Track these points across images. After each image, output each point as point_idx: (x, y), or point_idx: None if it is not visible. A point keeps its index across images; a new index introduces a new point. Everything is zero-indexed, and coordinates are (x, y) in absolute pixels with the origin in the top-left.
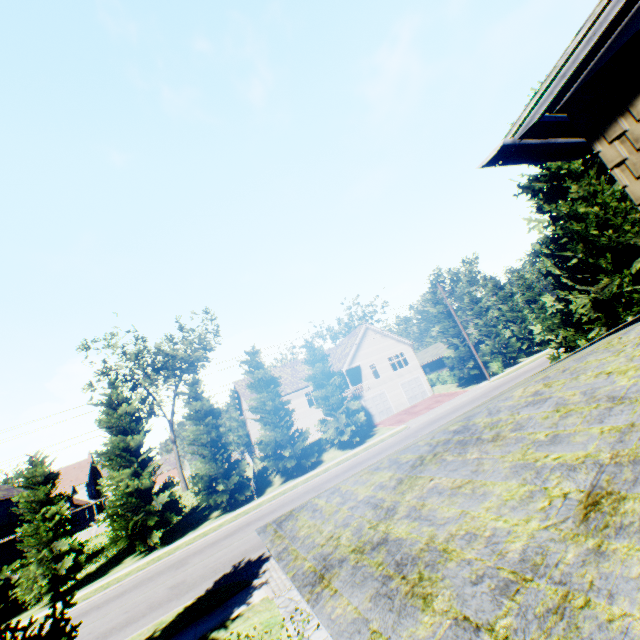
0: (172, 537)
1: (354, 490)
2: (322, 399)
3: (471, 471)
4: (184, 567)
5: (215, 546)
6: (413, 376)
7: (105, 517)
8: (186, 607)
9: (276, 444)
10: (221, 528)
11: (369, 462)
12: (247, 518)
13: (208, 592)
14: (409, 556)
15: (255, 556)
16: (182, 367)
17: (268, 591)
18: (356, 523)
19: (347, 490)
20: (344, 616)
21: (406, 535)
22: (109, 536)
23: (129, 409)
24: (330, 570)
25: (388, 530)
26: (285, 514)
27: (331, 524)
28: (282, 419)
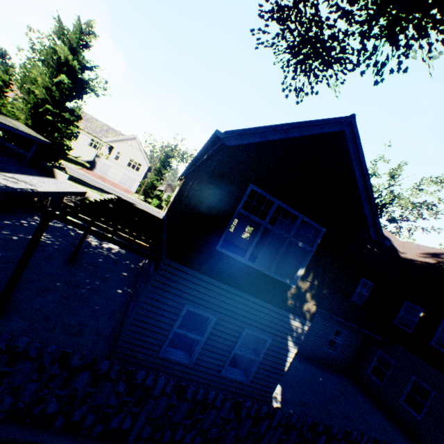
0: None
1: None
2: None
3: None
4: None
5: None
6: (134, 177)
7: None
8: None
9: None
10: None
11: None
12: None
13: None
14: None
15: None
16: None
17: None
18: None
19: None
20: None
21: None
22: None
23: None
24: None
25: None
26: None
27: None
28: None
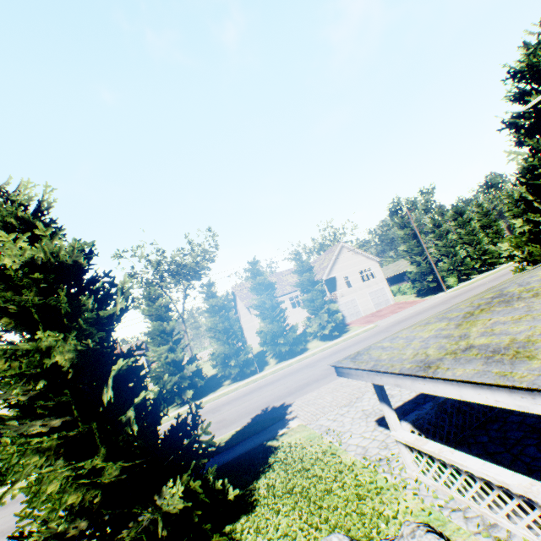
0: (197, 396)
1: (415, 335)
2: (308, 301)
3: (524, 311)
4: (219, 412)
5: (239, 400)
6: (379, 287)
7: (151, 379)
8: (237, 431)
9: (273, 334)
10: (238, 390)
11: (351, 348)
12: (257, 384)
13: (250, 423)
14: (500, 347)
15: (278, 404)
16: (190, 274)
17: (301, 421)
18: (435, 345)
19: (407, 336)
20: (466, 373)
21: (489, 342)
22: (154, 392)
23: (163, 302)
24: (433, 363)
25: (470, 343)
26: (353, 354)
27: (410, 350)
28: (277, 315)
